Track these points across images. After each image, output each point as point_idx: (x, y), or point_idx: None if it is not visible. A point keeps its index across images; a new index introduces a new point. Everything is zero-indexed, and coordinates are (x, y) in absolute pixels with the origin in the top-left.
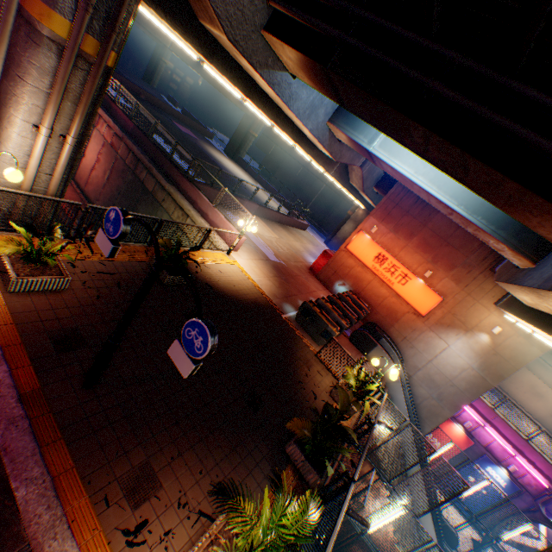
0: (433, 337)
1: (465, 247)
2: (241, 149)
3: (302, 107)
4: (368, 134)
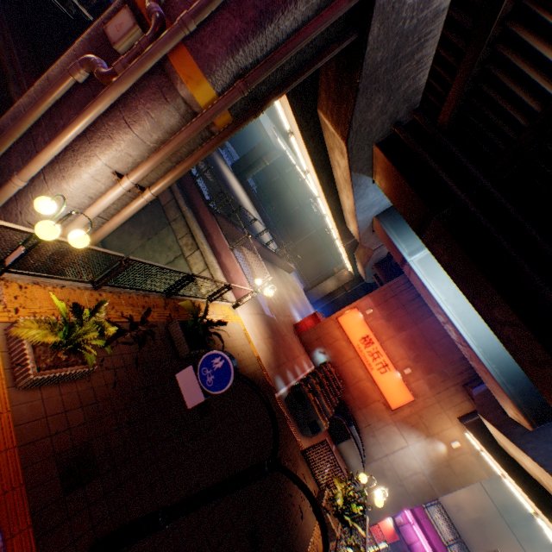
0: (396, 432)
1: (446, 356)
2: (249, 171)
3: (364, 203)
4: (411, 246)
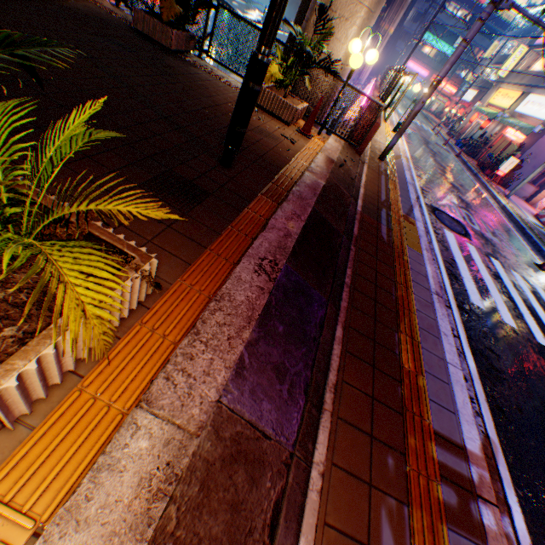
0: None
1: None
2: None
3: None
4: None
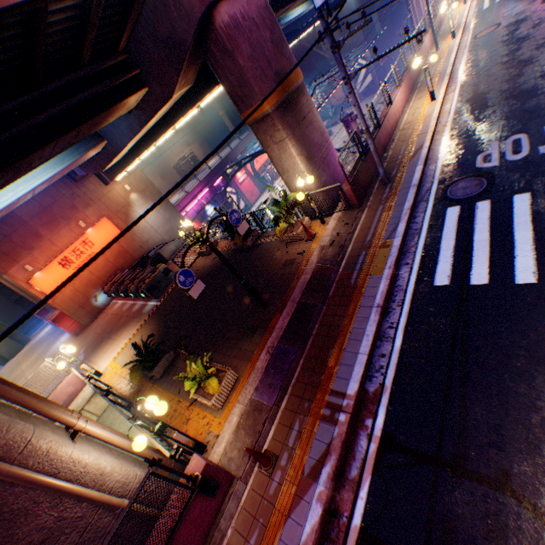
0: (139, 227)
1: (54, 195)
2: None
3: None
4: None
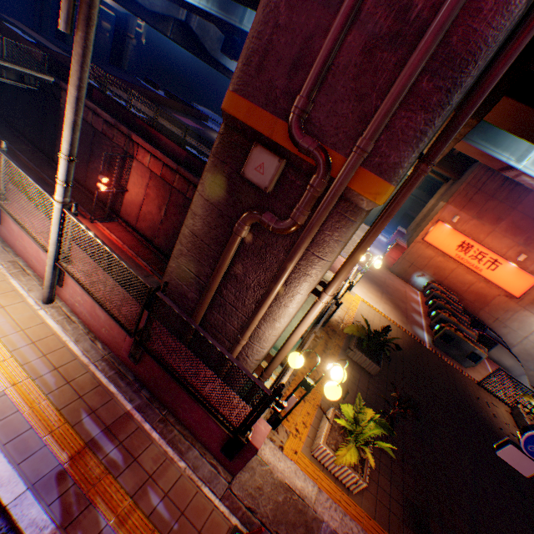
0: (528, 316)
1: None
2: None
3: None
4: (516, 151)
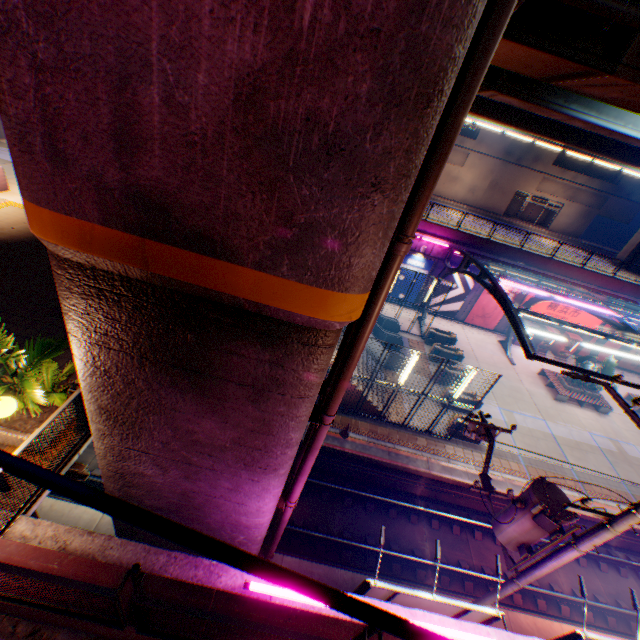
0: None
1: None
2: None
3: None
4: None
